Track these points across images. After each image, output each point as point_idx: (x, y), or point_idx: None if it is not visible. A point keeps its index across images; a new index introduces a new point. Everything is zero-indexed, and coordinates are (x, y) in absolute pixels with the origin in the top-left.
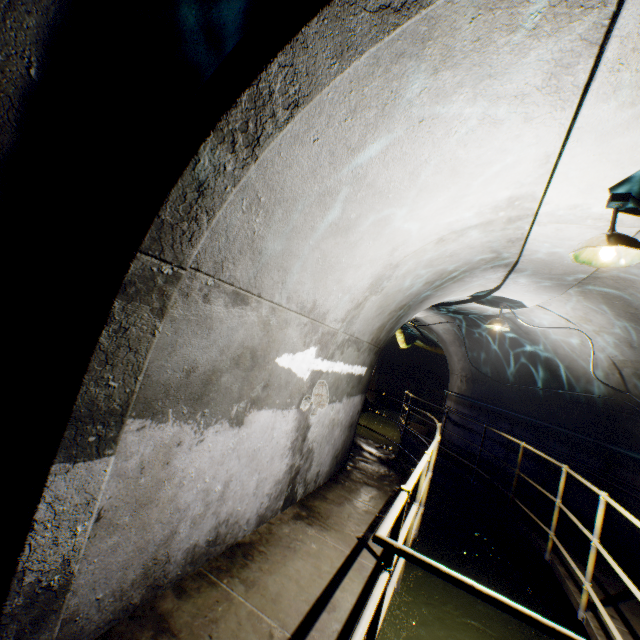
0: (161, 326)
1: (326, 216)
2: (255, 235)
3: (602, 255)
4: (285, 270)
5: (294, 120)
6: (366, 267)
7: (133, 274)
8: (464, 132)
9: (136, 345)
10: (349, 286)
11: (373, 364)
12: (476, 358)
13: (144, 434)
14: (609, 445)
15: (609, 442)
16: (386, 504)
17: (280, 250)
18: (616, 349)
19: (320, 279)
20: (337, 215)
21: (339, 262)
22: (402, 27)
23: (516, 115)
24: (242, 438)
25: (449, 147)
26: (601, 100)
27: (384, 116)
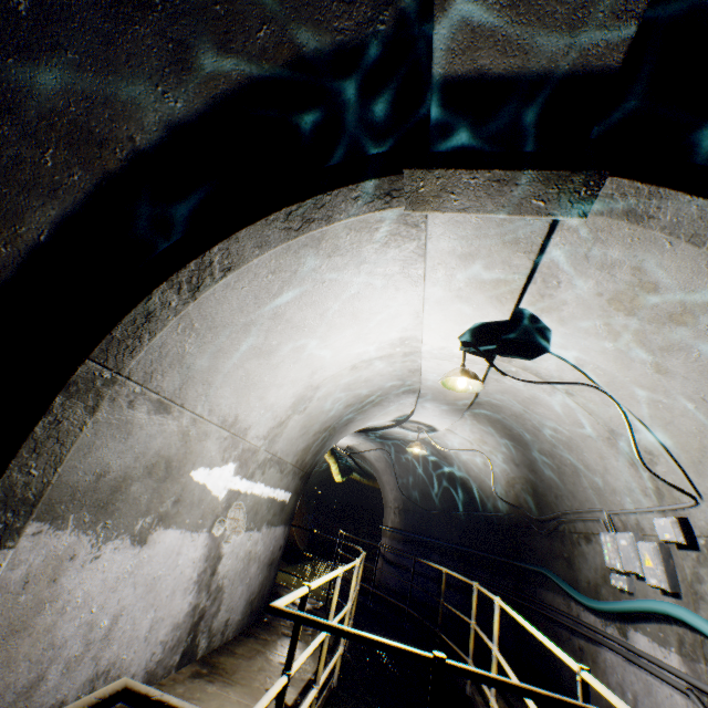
0: (90, 422)
1: (251, 341)
2: (186, 352)
3: (459, 383)
4: (210, 384)
5: (227, 278)
6: (288, 387)
7: (79, 376)
8: (357, 292)
9: (64, 437)
10: (272, 403)
11: (299, 490)
12: (407, 486)
13: (39, 540)
14: (515, 561)
15: (515, 558)
16: None
17: (207, 366)
18: (507, 467)
19: (243, 395)
20: (261, 341)
21: (262, 380)
22: (300, 238)
23: (389, 286)
24: (143, 560)
25: (348, 300)
26: (433, 285)
27: (297, 277)
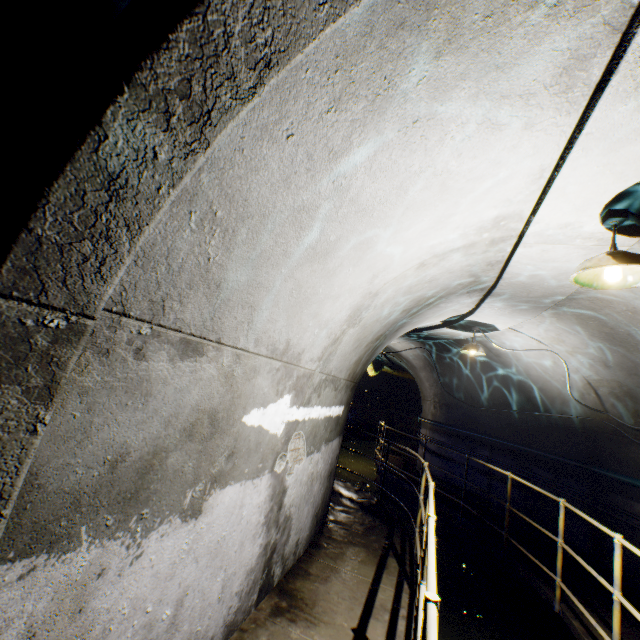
0: (49, 414)
1: (301, 238)
2: (210, 262)
3: (608, 276)
4: (252, 306)
5: (264, 90)
6: (345, 297)
7: None
8: (460, 138)
9: None
10: (326, 320)
11: (350, 401)
12: (448, 383)
13: (33, 580)
14: (594, 468)
15: (594, 465)
16: (378, 569)
17: (245, 281)
18: (590, 369)
19: (294, 314)
20: (314, 236)
21: (316, 293)
22: None
23: (517, 119)
24: (200, 532)
25: (442, 156)
26: (619, 99)
27: (374, 111)
